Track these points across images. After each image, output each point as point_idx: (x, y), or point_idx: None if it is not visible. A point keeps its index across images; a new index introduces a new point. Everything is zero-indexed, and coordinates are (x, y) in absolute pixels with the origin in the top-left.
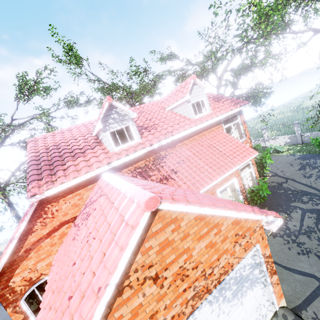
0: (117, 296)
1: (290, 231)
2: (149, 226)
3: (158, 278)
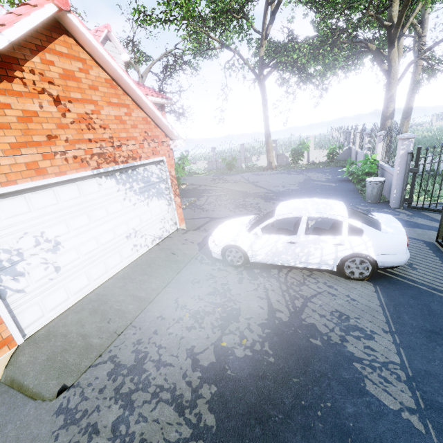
0: (4, 78)
1: (197, 205)
2: (53, 40)
3: (60, 103)
